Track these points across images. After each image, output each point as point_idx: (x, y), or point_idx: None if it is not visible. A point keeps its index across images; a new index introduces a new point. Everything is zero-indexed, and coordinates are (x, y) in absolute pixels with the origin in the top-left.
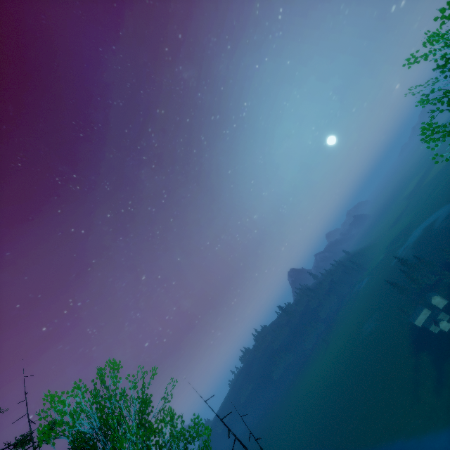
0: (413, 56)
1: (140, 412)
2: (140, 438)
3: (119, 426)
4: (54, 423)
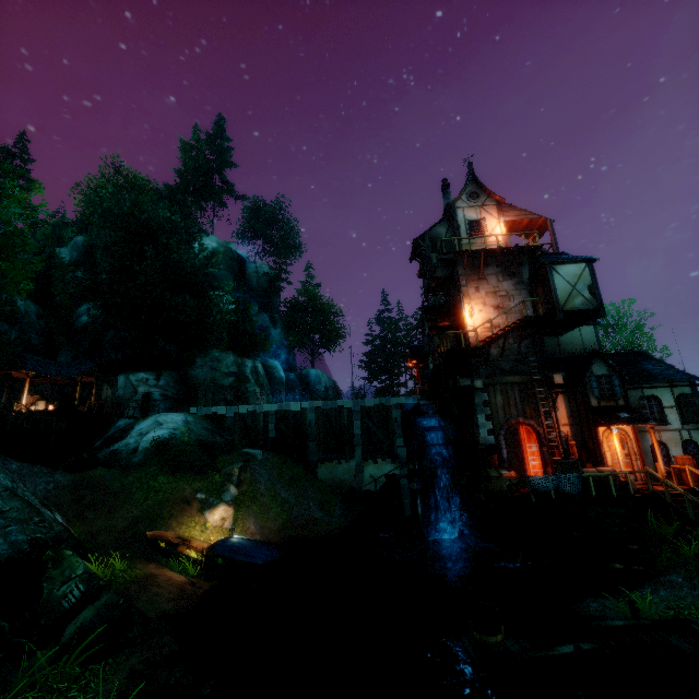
0: None
1: (636, 326)
2: (631, 335)
3: (623, 327)
4: None
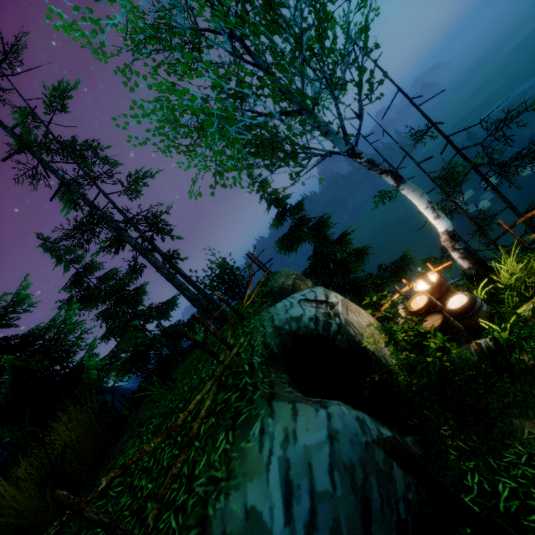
0: None
1: None
2: None
3: None
4: (66, 91)
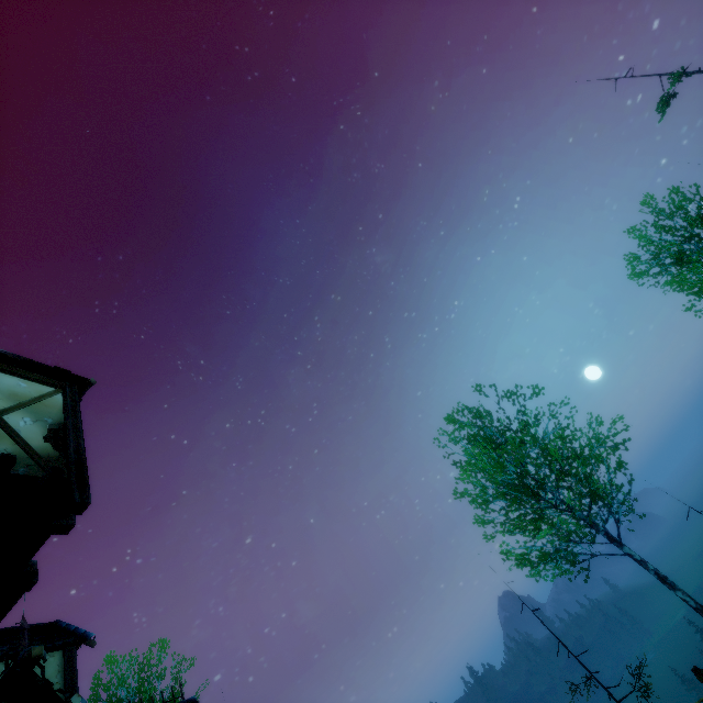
0: (468, 420)
1: (170, 696)
2: None
3: None
4: None
